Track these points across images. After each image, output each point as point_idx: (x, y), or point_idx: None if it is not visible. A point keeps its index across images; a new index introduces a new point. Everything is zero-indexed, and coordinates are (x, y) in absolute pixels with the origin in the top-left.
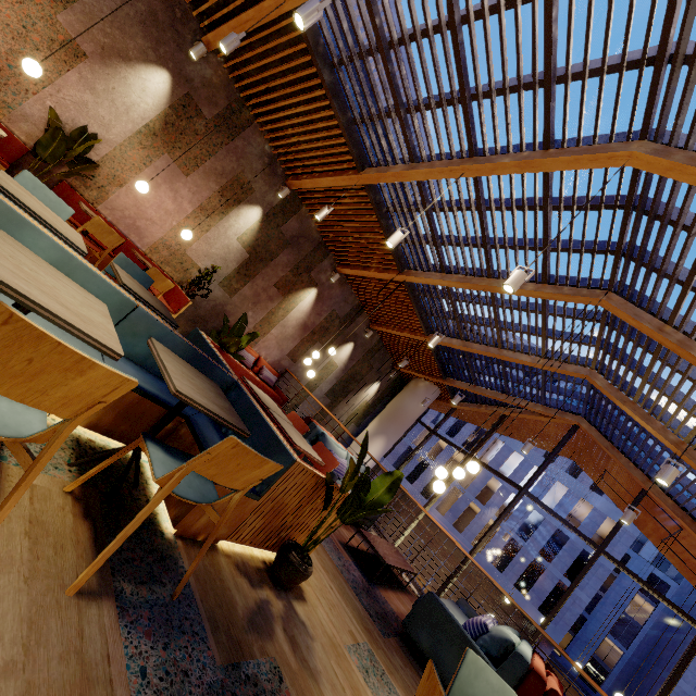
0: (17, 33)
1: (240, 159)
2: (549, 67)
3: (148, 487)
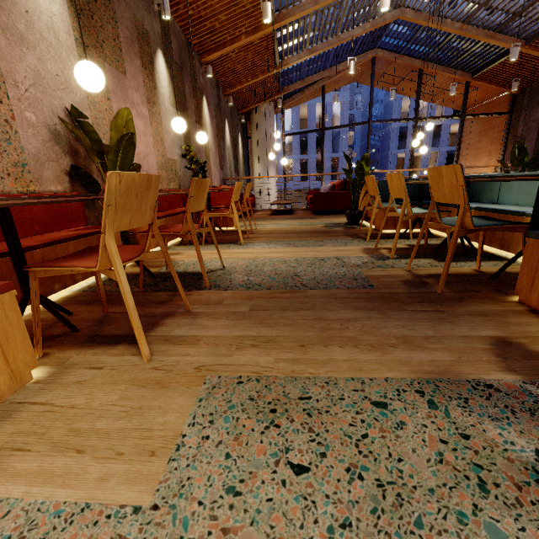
0: None
1: None
2: None
3: None
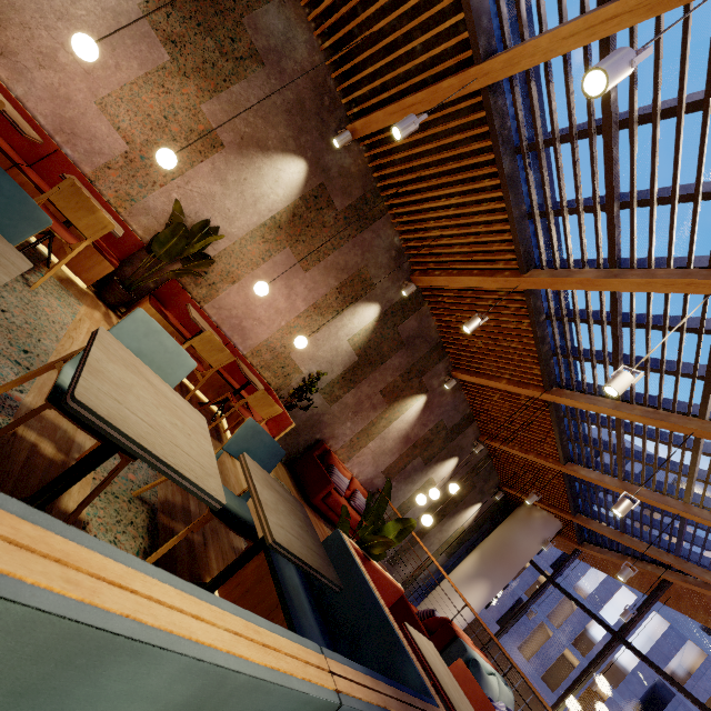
0: (157, 123)
1: (366, 252)
2: None
3: None
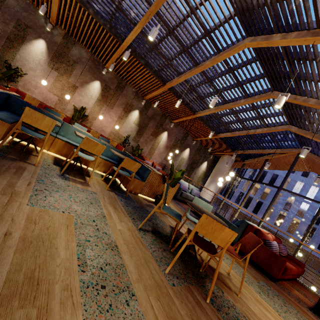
0: (61, 89)
1: (126, 97)
2: (205, 30)
3: (119, 184)
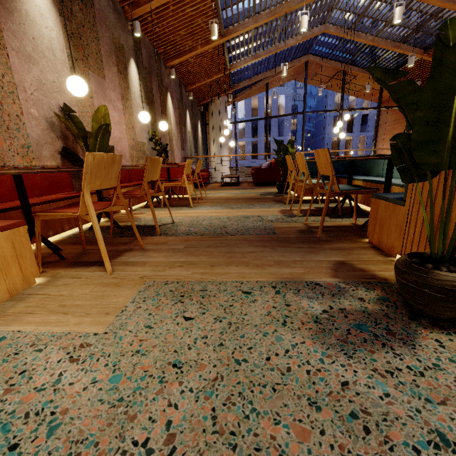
0: None
1: (105, 22)
2: None
3: None
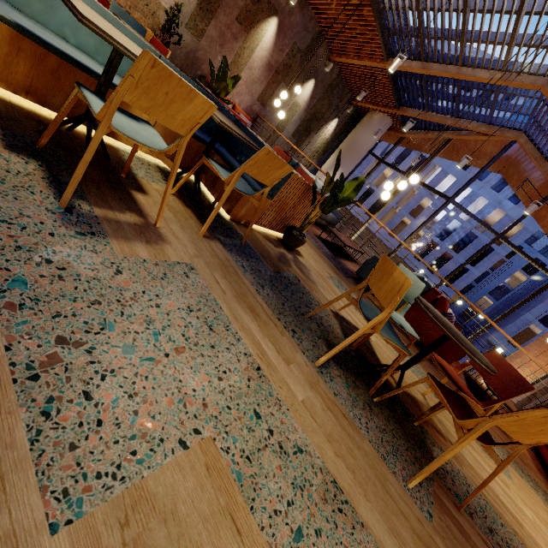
0: None
1: None
2: None
3: (205, 196)
